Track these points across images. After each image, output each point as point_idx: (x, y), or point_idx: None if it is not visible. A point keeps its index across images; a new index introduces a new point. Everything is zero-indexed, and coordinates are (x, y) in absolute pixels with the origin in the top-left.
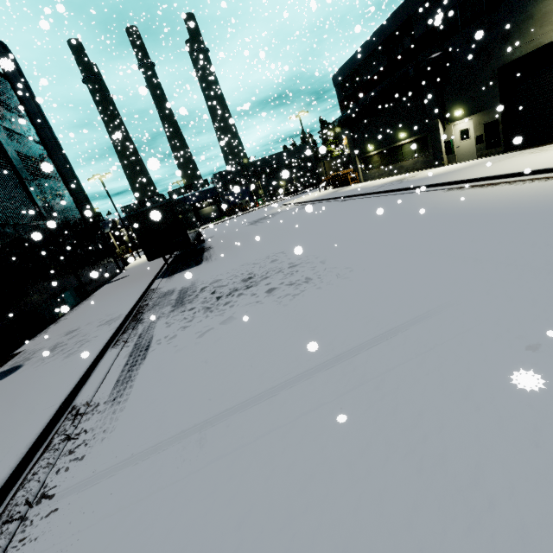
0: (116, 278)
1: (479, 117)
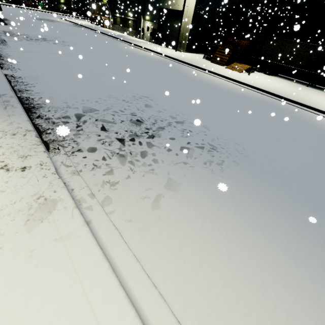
0: None
1: (152, 24)
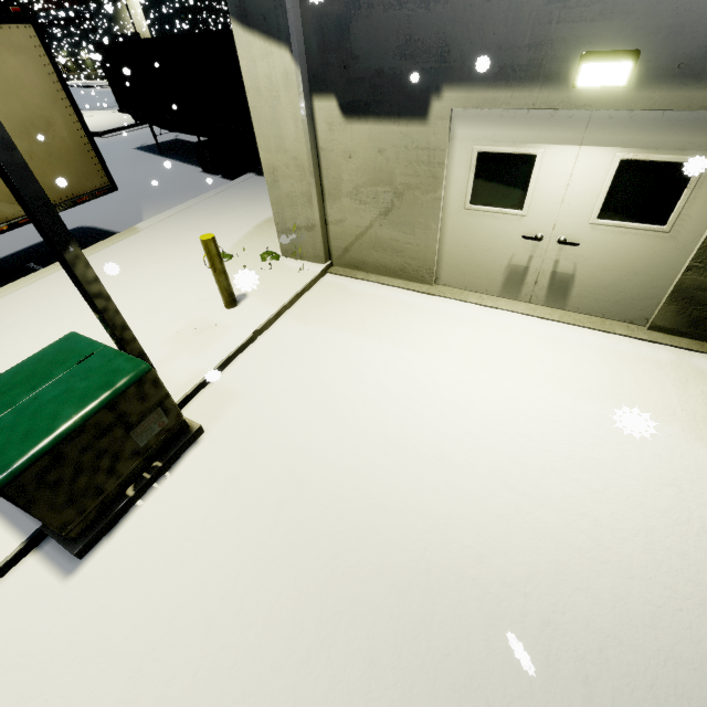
0: None
1: None
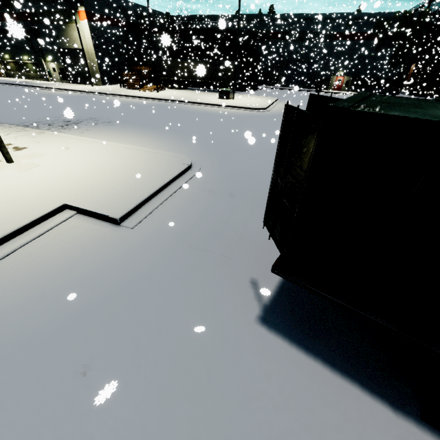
0: None
1: (58, 64)
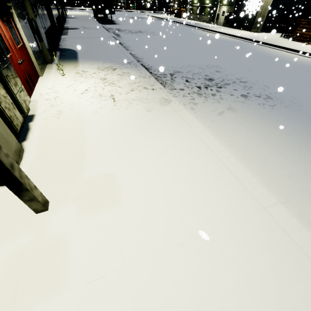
0: (69, 17)
1: (229, 8)
